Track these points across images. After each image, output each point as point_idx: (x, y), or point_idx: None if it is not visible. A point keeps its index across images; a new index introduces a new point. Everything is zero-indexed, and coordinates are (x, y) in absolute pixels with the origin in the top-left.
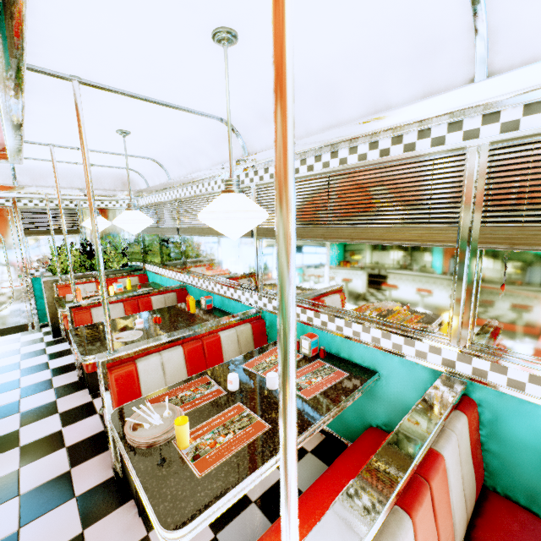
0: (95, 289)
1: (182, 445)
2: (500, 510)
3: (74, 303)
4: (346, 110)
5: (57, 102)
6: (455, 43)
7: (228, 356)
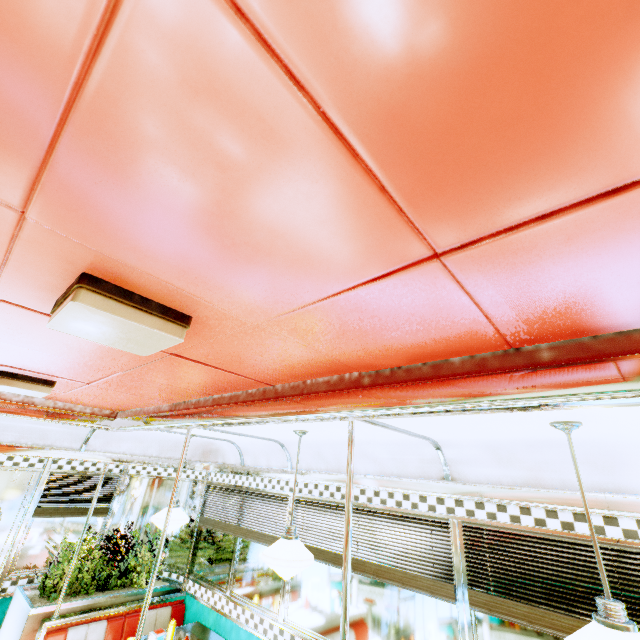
0: (103, 635)
1: None
2: None
3: None
4: (631, 479)
5: None
6: None
7: None
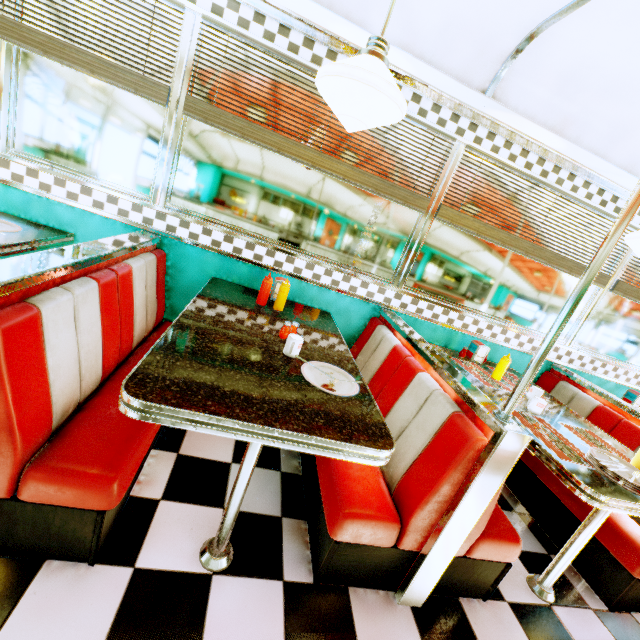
0: None
1: None
2: None
3: None
4: (618, 151)
5: None
6: None
7: None
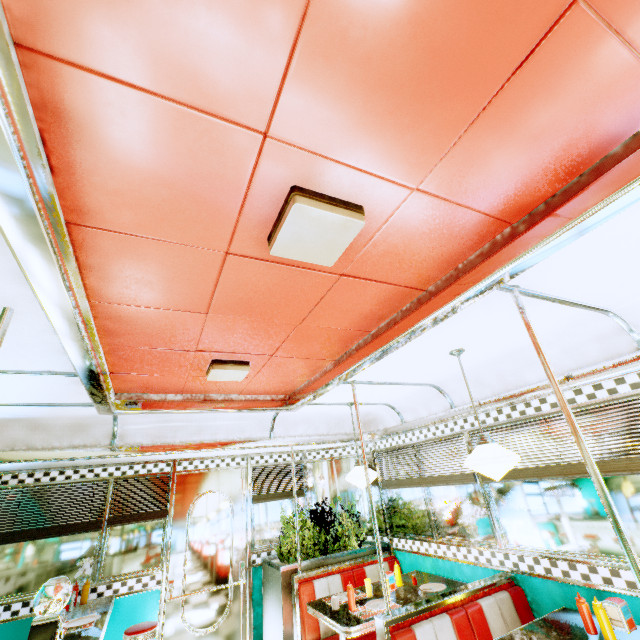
0: (341, 586)
1: None
2: None
3: (389, 615)
4: None
5: (442, 324)
6: None
7: None
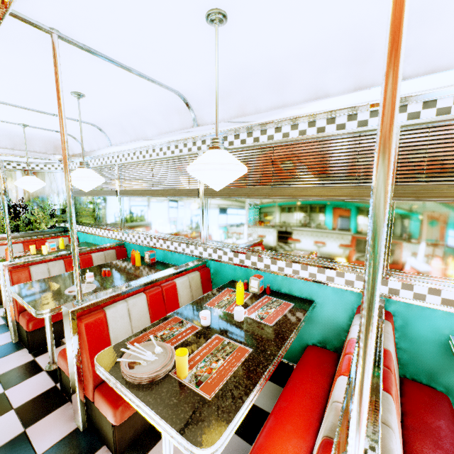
0: (22, 250)
1: (183, 375)
2: (414, 390)
3: (11, 262)
4: (292, 95)
5: (20, 54)
6: (381, 53)
7: (183, 300)
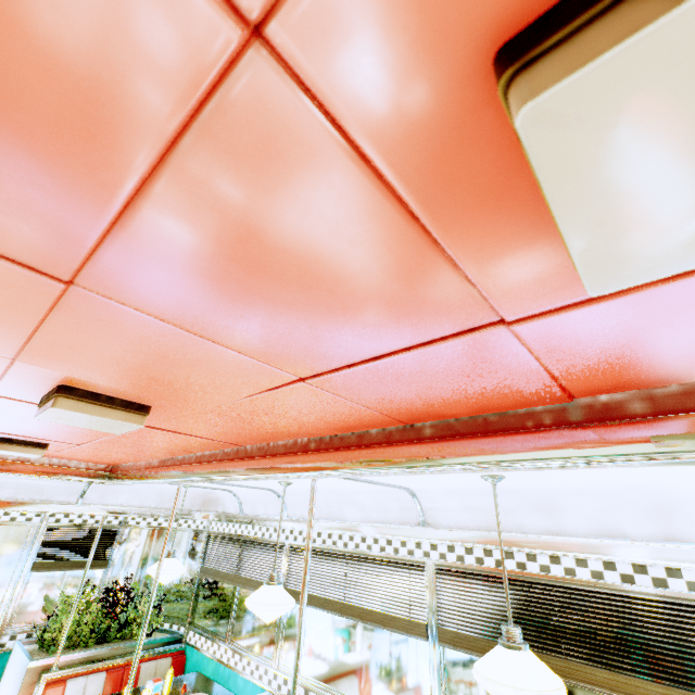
0: (102, 686)
1: None
2: None
3: None
4: (569, 522)
5: None
6: (690, 508)
7: None
